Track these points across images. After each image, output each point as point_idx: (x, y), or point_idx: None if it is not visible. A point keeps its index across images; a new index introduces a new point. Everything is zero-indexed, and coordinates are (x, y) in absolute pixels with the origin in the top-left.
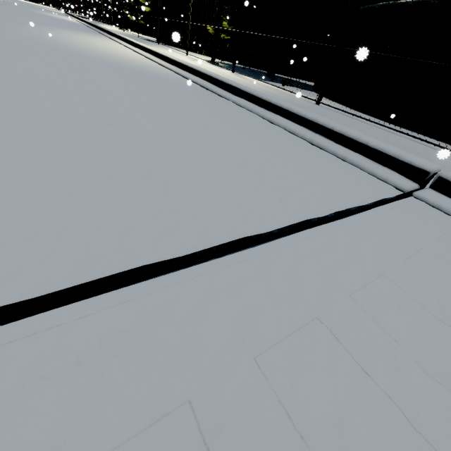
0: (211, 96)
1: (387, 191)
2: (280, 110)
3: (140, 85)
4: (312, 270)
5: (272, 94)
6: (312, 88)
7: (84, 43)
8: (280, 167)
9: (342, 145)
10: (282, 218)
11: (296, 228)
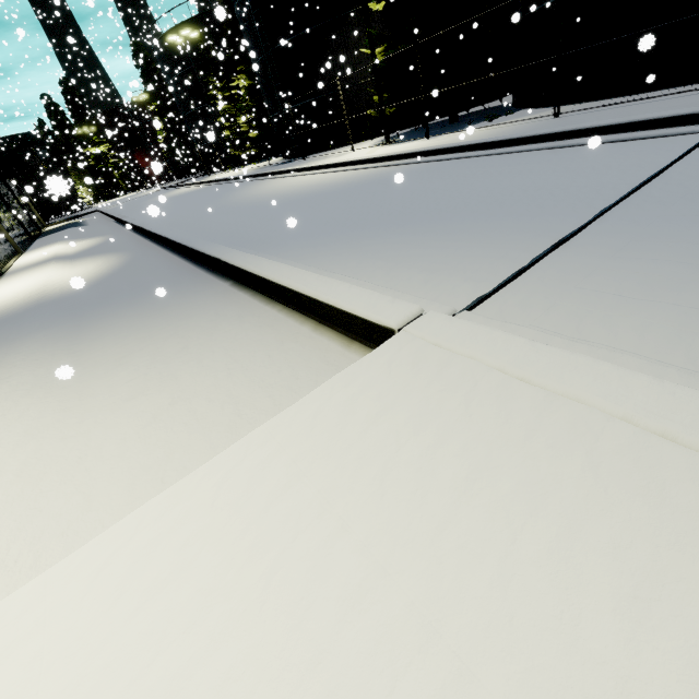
0: (475, 160)
1: (698, 137)
2: (553, 136)
3: (425, 179)
4: (691, 171)
5: (504, 133)
6: (512, 107)
7: (291, 188)
8: (613, 159)
9: (634, 130)
10: (652, 169)
11: (662, 171)
